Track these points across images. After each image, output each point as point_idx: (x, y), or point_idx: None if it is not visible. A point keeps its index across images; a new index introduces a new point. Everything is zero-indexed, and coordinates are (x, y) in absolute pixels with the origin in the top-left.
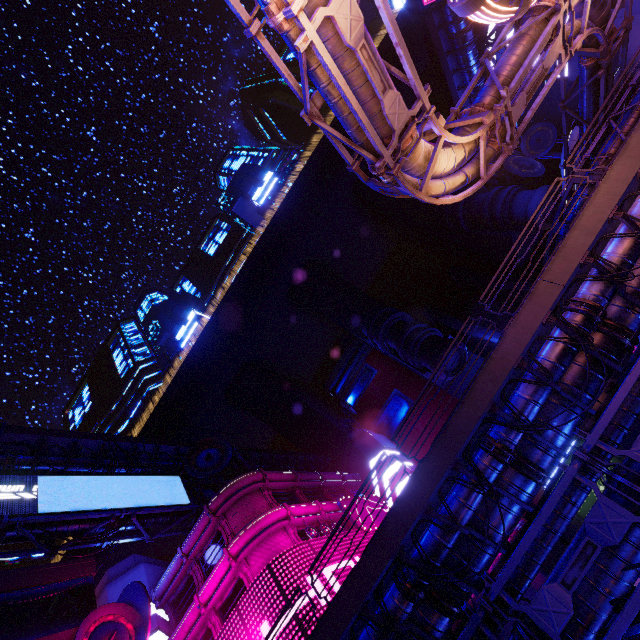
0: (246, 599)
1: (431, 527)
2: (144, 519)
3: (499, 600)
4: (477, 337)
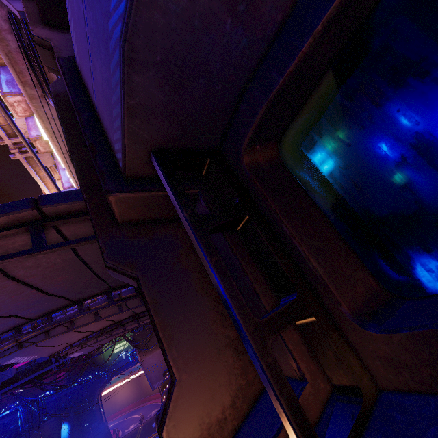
0: None
1: None
2: None
3: None
4: None
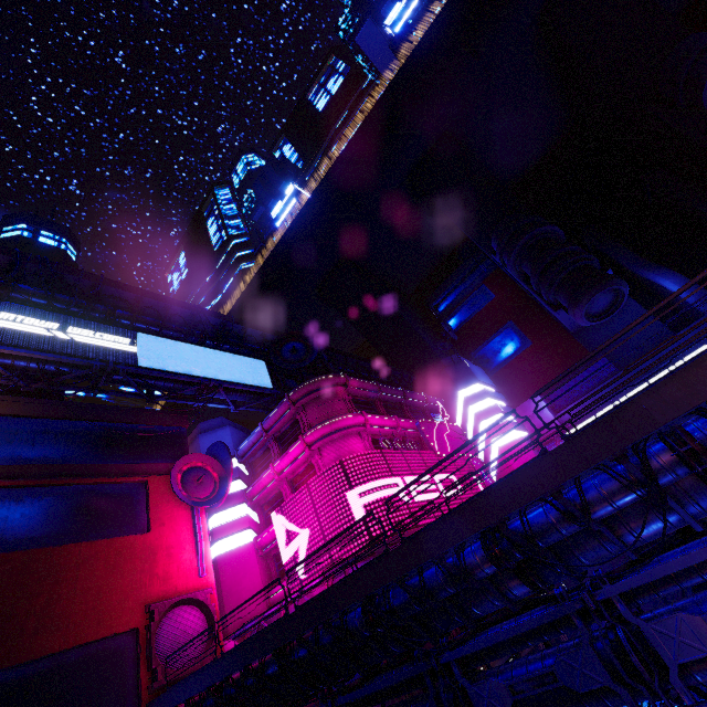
0: (315, 482)
1: (547, 507)
2: (230, 392)
3: (606, 600)
4: (646, 278)
